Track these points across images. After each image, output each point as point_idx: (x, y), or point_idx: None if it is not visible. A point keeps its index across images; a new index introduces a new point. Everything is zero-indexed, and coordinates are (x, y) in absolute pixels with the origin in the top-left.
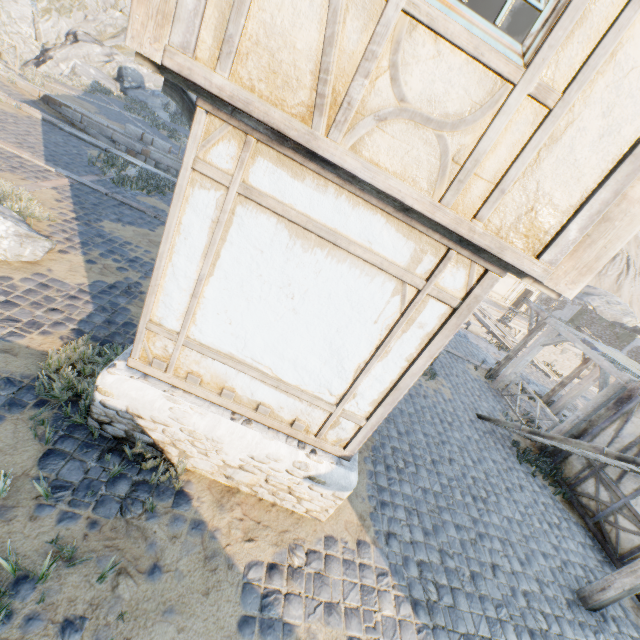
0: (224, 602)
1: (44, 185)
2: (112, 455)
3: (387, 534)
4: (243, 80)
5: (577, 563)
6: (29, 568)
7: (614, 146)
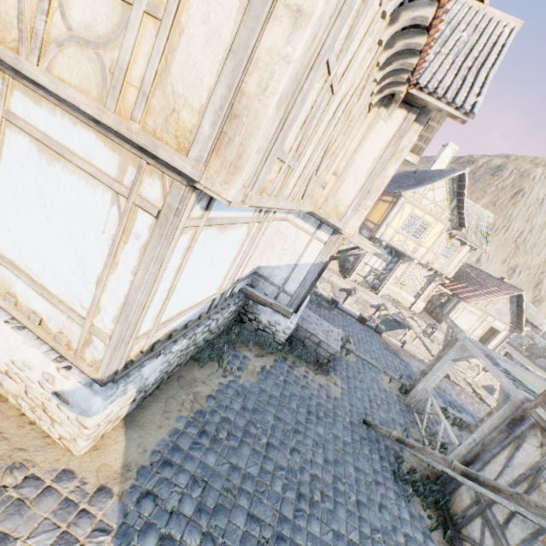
0: None
1: None
2: None
3: (146, 493)
4: None
5: None
6: None
7: (220, 48)
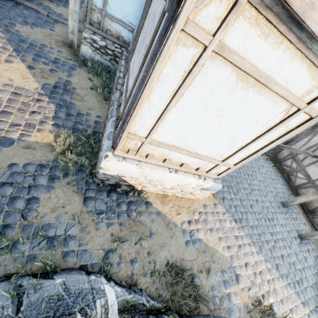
0: (178, 238)
1: None
2: (112, 193)
3: (222, 198)
4: None
5: (280, 192)
6: (107, 248)
7: None
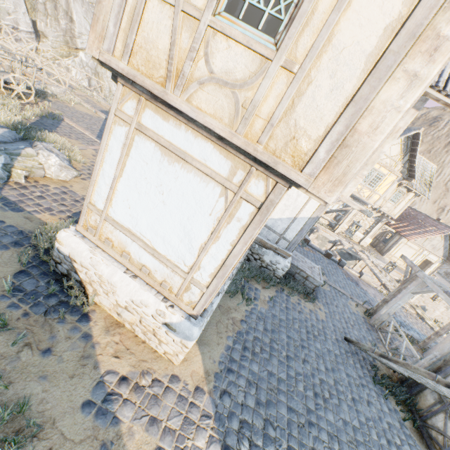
0: (80, 386)
1: (90, 147)
2: (56, 283)
3: (223, 391)
4: (134, 66)
5: None
6: None
7: (341, 96)
